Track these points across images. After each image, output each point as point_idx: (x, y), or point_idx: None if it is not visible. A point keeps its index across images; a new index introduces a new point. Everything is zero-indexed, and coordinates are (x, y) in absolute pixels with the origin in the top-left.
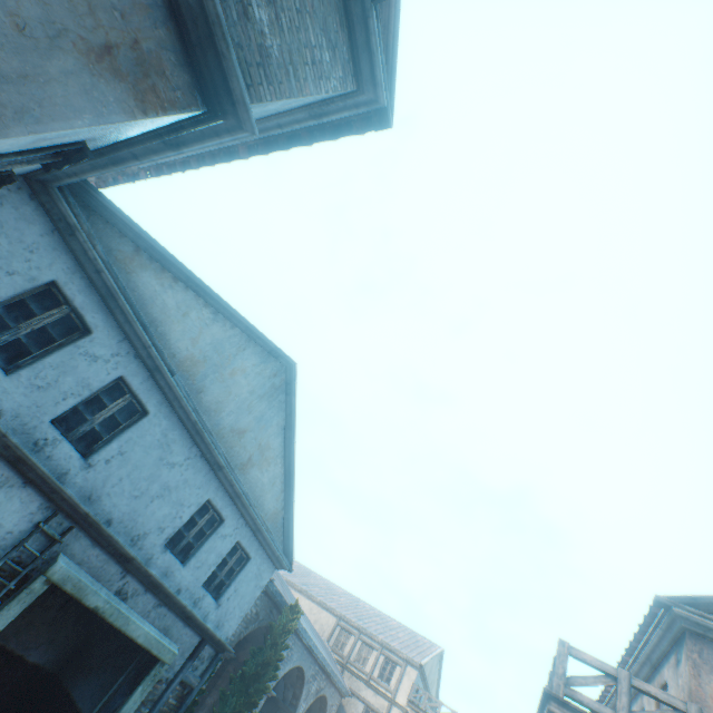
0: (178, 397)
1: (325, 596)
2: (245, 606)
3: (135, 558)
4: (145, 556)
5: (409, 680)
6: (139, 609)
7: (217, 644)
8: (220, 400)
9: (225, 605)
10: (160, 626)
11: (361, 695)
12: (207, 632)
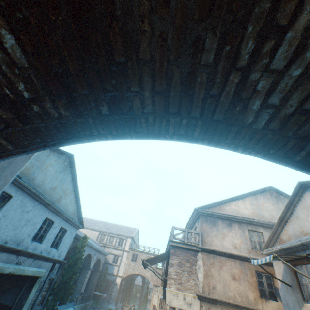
0: (25, 186)
1: (93, 226)
2: (68, 246)
3: (22, 250)
4: (25, 247)
5: (129, 242)
6: (27, 265)
7: (60, 262)
8: (43, 179)
9: (60, 249)
10: (37, 266)
11: (112, 253)
12: (56, 260)
